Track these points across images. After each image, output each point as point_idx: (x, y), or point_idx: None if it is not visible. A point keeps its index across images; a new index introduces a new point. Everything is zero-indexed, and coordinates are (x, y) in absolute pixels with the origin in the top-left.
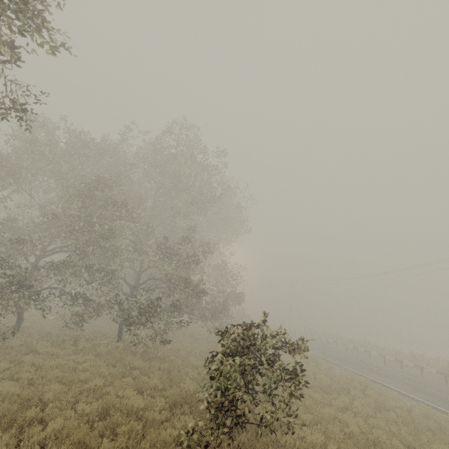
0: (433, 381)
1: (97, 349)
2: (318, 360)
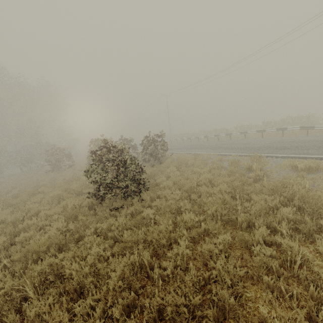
0: None
1: (15, 175)
2: None
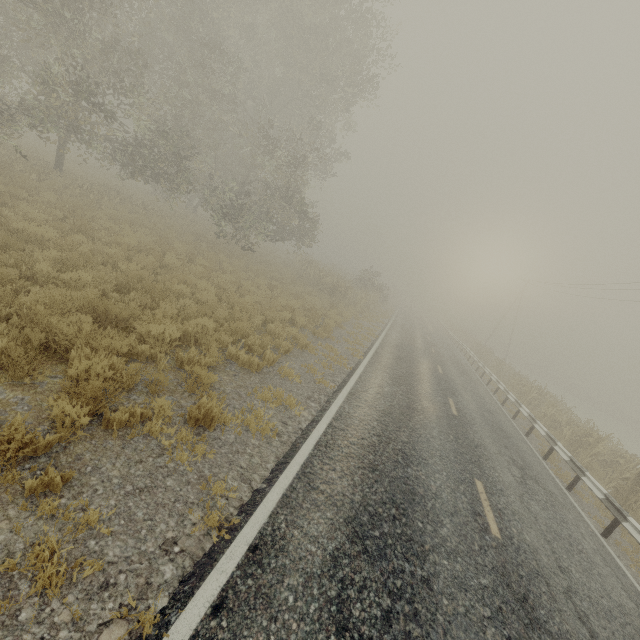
0: (536, 464)
1: None
2: (355, 337)
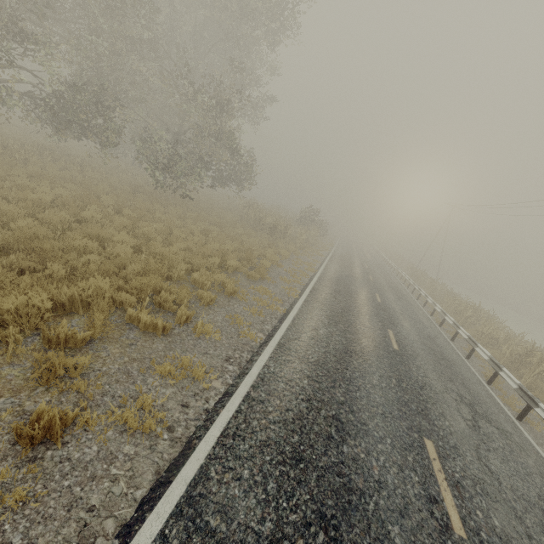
0: (483, 395)
1: None
2: (293, 274)
